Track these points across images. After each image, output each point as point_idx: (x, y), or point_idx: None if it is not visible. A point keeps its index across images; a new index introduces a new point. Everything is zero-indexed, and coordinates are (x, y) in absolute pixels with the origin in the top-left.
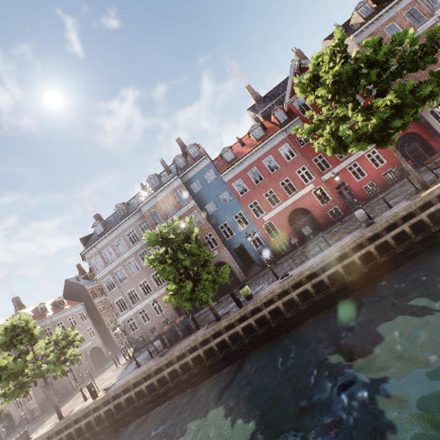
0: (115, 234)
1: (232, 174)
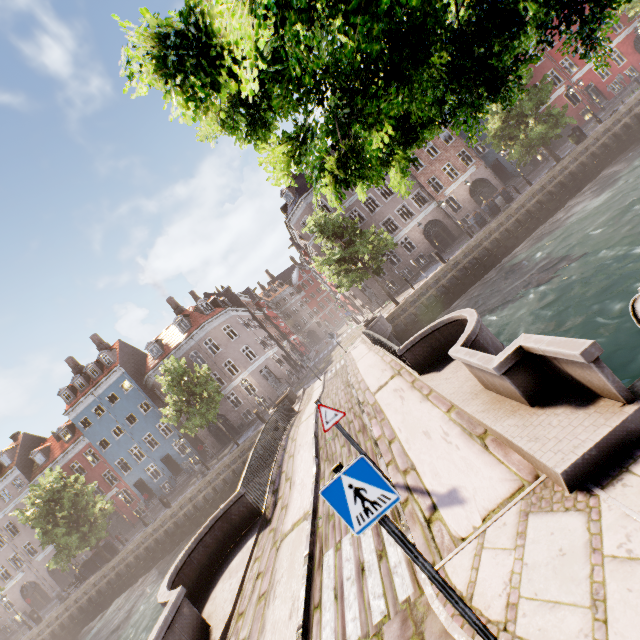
0: None
1: None
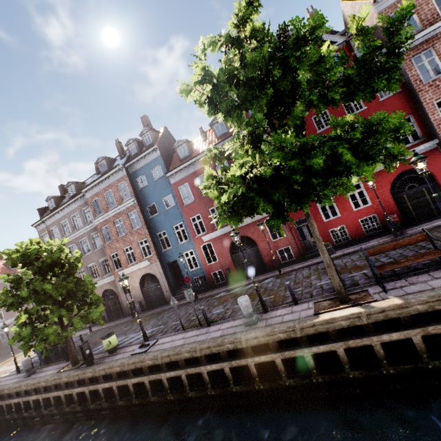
0: (62, 215)
1: (180, 176)
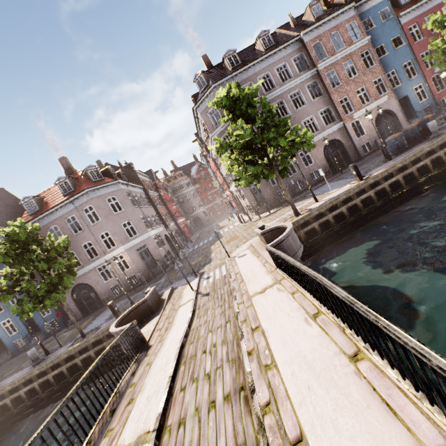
0: (262, 67)
1: (410, 17)
